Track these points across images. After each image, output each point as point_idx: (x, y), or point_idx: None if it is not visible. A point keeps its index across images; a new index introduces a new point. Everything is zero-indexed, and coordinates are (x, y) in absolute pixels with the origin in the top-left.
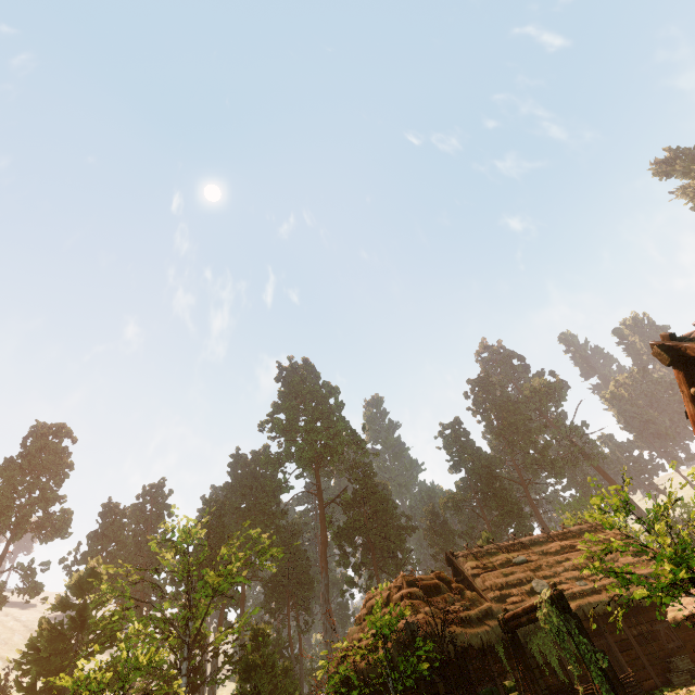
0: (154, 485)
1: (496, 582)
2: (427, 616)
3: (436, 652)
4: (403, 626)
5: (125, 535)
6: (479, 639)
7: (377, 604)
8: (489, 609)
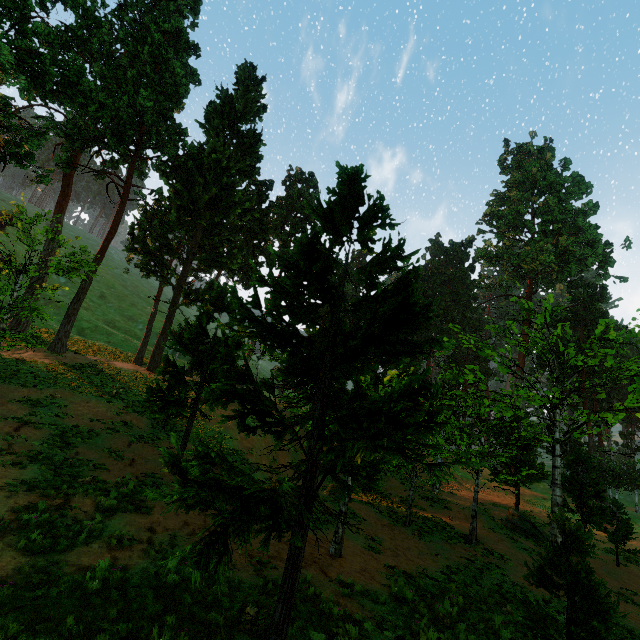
0: (362, 252)
1: None
2: None
3: None
4: None
5: (347, 288)
6: None
7: None
8: None
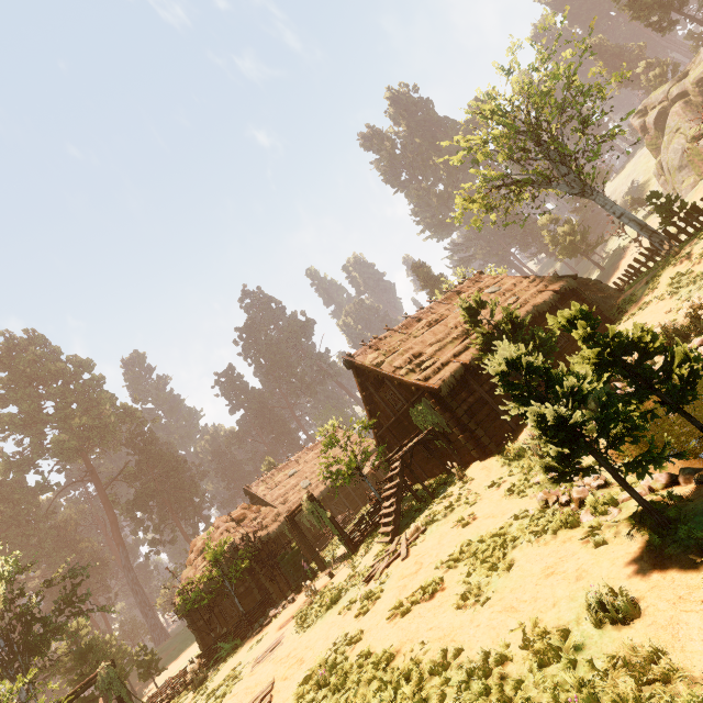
0: None
1: (280, 493)
2: (242, 535)
3: (252, 551)
4: (227, 548)
5: None
6: (274, 531)
7: (208, 545)
8: (278, 512)
